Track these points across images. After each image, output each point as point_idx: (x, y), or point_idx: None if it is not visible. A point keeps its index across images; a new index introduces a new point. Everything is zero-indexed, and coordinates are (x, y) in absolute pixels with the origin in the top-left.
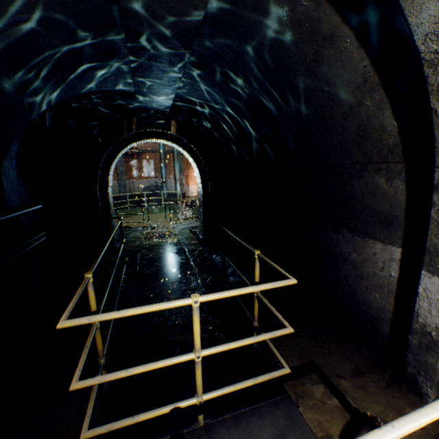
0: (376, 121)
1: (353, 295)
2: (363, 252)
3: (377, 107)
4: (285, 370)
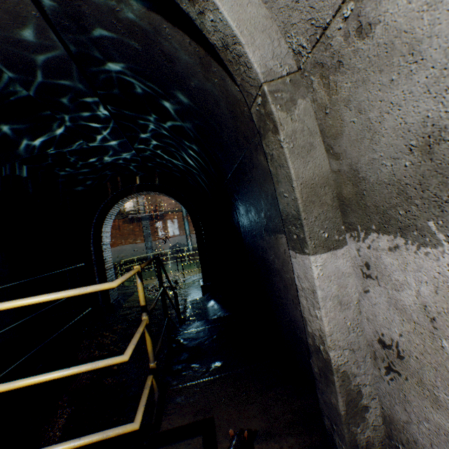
0: (230, 95)
1: (289, 318)
2: (279, 253)
3: (221, 79)
4: (130, 425)
